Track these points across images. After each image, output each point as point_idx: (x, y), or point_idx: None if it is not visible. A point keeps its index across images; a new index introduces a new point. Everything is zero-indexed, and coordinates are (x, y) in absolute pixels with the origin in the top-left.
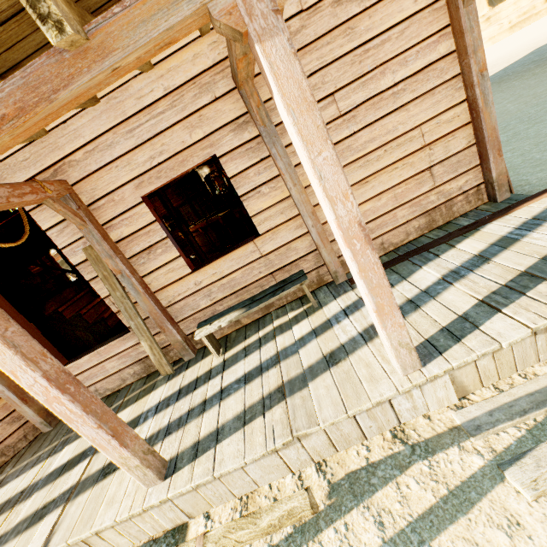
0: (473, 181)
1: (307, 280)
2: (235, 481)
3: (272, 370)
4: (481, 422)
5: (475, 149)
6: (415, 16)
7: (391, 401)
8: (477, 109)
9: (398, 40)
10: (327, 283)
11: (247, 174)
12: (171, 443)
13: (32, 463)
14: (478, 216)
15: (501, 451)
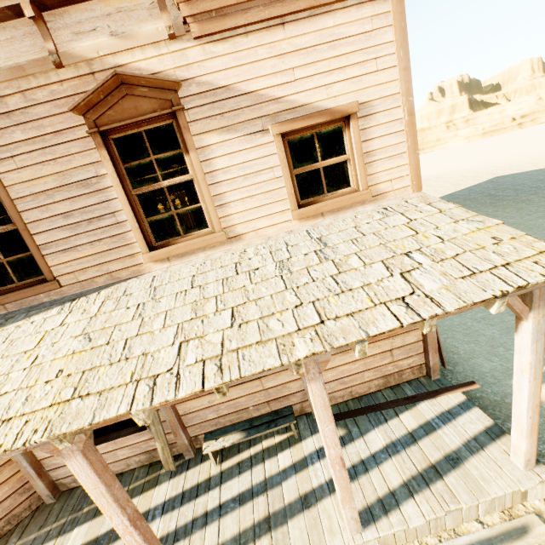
0: (418, 361)
1: (295, 421)
2: None
3: (261, 497)
4: None
5: (422, 343)
6: None
7: None
8: None
9: None
10: (307, 412)
11: None
12: None
13: (41, 539)
14: (417, 389)
15: None
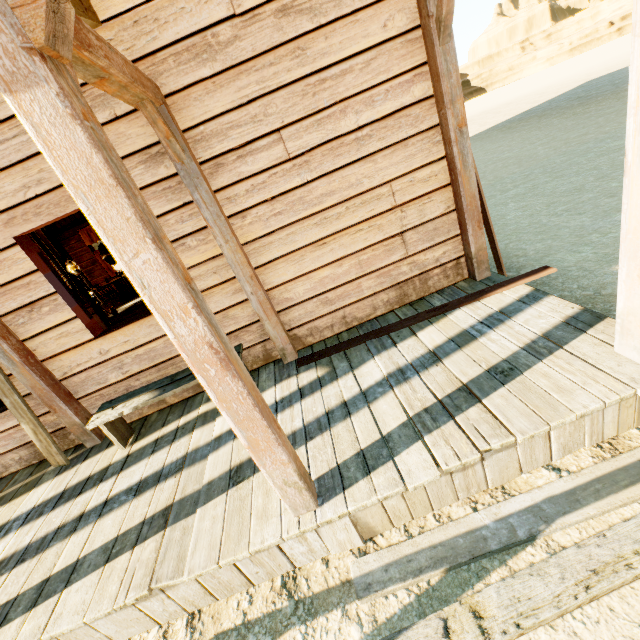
0: (452, 253)
1: None
2: (81, 638)
3: (170, 480)
4: (374, 579)
5: (455, 217)
6: (385, 45)
7: (279, 545)
8: (455, 171)
9: (363, 73)
10: (277, 359)
11: (166, 221)
12: (18, 576)
13: None
14: (452, 296)
15: (382, 623)
